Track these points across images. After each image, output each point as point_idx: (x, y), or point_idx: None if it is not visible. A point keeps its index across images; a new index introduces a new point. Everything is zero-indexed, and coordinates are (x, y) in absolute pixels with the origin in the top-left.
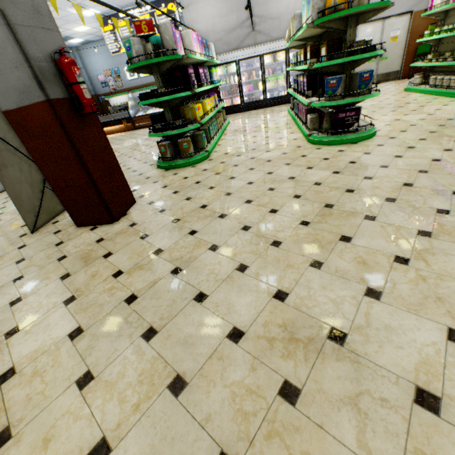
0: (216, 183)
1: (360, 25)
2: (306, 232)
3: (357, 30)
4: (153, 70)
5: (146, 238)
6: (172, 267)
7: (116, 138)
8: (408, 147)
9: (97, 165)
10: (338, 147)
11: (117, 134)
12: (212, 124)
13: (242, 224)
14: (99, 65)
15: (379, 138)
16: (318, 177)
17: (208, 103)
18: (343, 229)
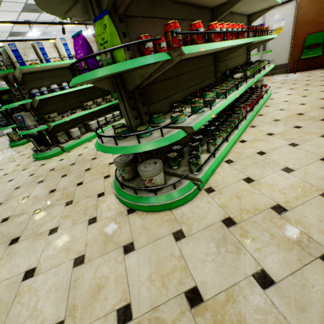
0: None
1: None
2: None
3: None
4: None
5: None
6: None
7: None
8: (12, 179)
9: None
10: (28, 161)
11: None
12: None
13: None
14: None
15: (45, 161)
16: None
17: None
18: None
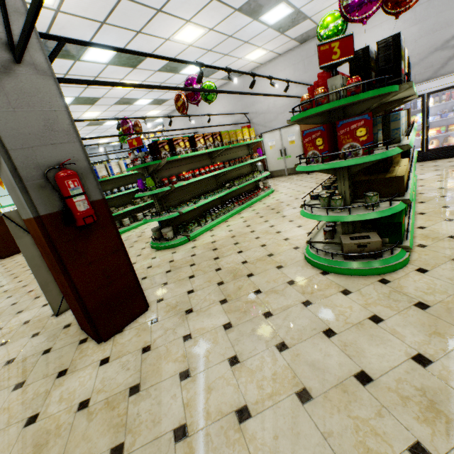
0: None
1: (264, 134)
2: None
3: (263, 137)
4: None
5: None
6: None
7: None
8: None
9: None
10: None
11: None
12: None
13: None
14: None
15: None
16: None
17: None
18: None
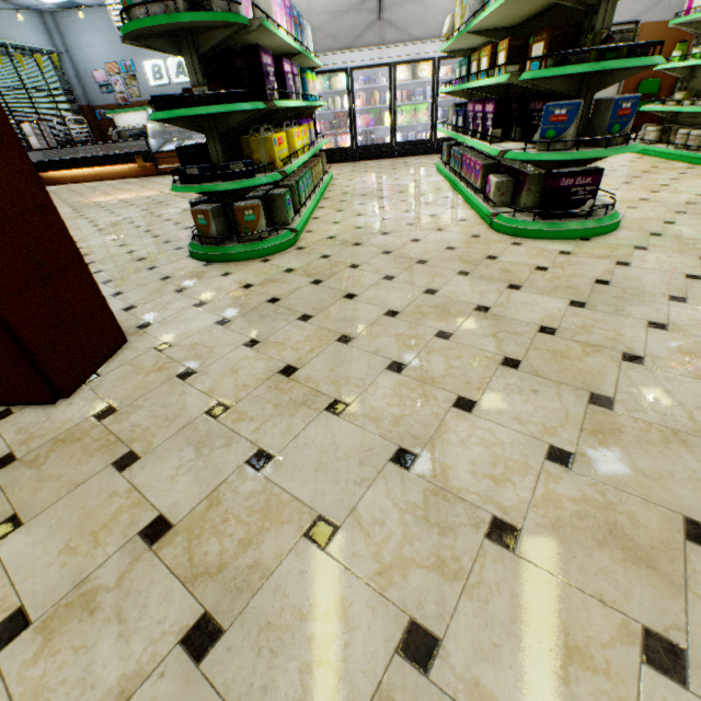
0: (315, 305)
1: None
2: (578, 494)
3: None
4: (184, 43)
5: (131, 468)
6: (189, 614)
7: (121, 188)
8: None
9: (3, 256)
10: (557, 244)
11: (125, 181)
12: (303, 177)
13: (392, 441)
14: (96, 52)
15: (631, 232)
16: (543, 312)
17: (298, 135)
18: (679, 494)
